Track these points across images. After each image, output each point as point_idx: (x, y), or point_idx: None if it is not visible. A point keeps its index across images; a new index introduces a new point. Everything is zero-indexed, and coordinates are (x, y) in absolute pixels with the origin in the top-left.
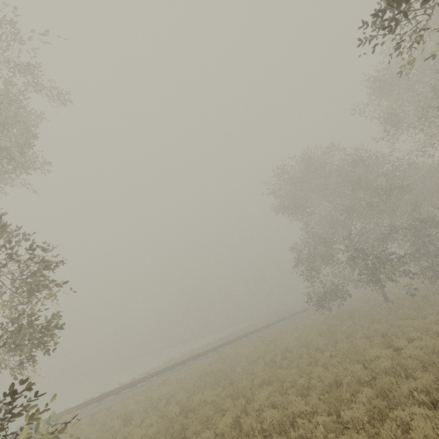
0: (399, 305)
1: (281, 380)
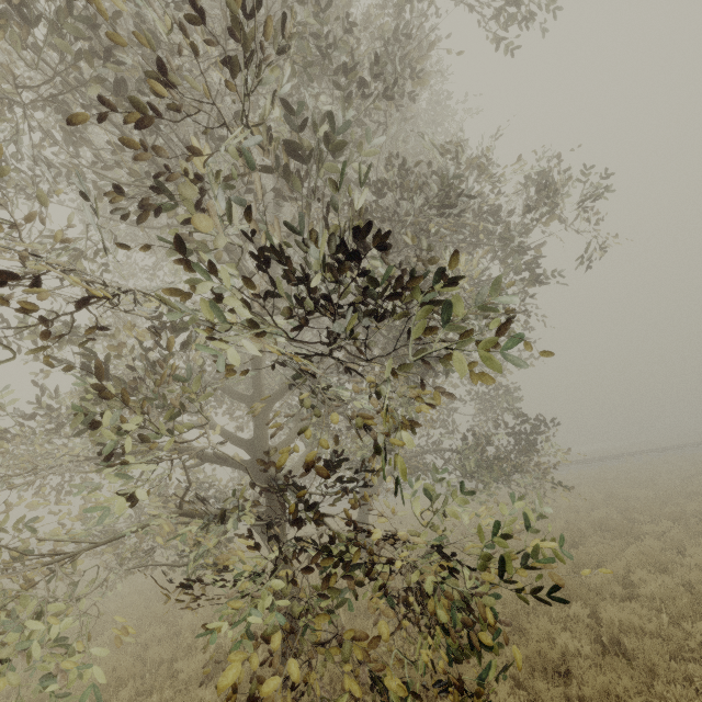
0: None
1: None
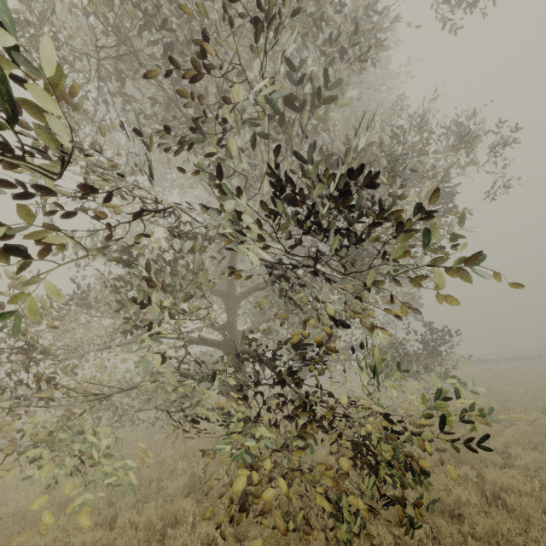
0: None
1: None
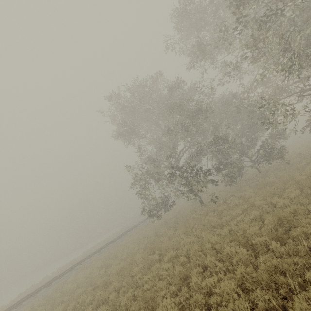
0: (208, 210)
1: None
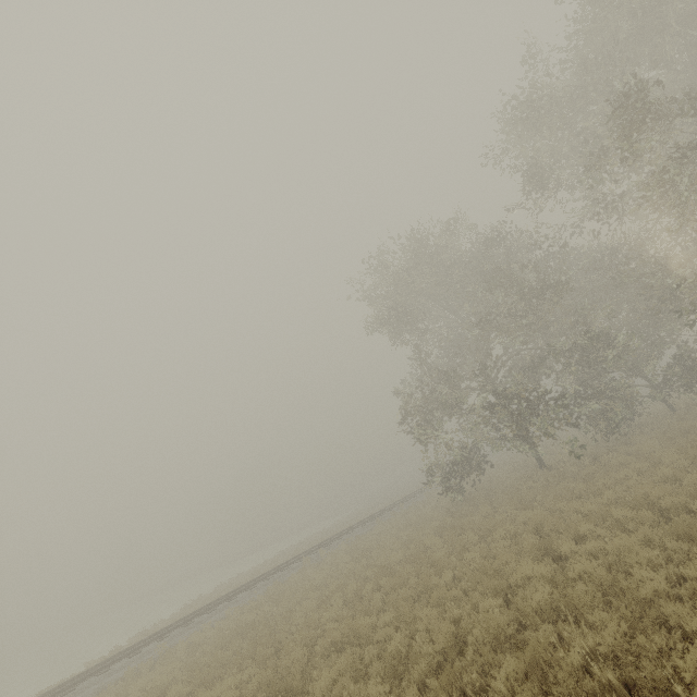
0: (560, 474)
1: (363, 641)
